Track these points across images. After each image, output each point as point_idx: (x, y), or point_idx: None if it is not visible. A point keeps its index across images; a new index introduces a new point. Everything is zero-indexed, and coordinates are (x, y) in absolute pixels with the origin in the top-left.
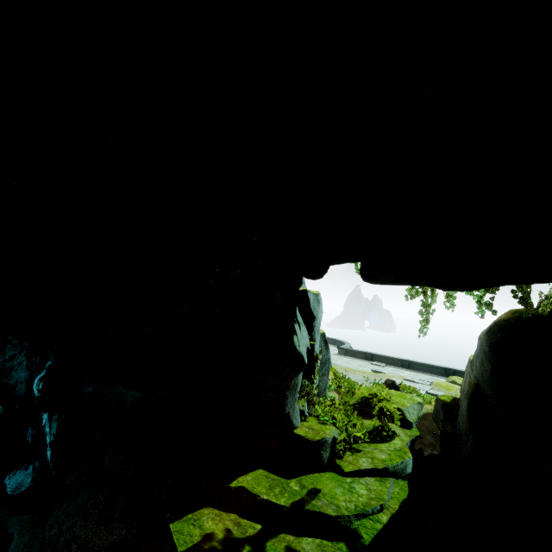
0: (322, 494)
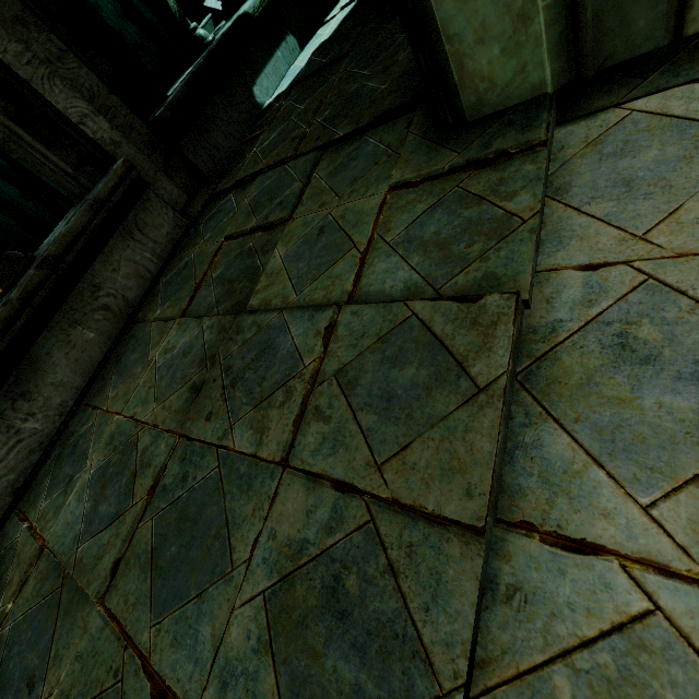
0: None
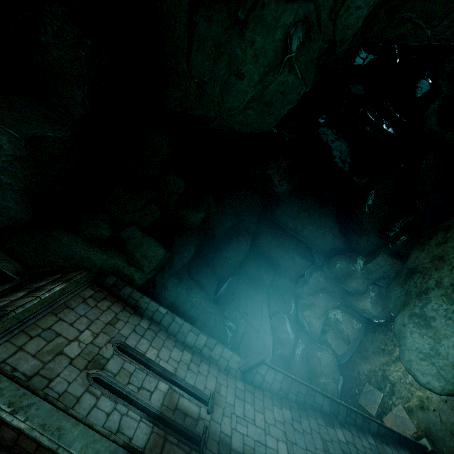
0: None
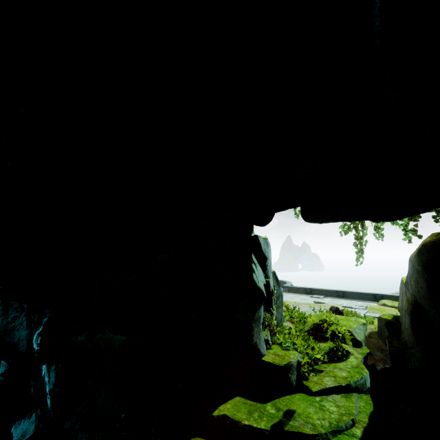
0: (297, 415)
